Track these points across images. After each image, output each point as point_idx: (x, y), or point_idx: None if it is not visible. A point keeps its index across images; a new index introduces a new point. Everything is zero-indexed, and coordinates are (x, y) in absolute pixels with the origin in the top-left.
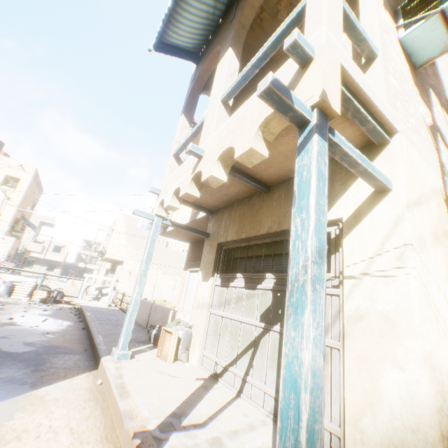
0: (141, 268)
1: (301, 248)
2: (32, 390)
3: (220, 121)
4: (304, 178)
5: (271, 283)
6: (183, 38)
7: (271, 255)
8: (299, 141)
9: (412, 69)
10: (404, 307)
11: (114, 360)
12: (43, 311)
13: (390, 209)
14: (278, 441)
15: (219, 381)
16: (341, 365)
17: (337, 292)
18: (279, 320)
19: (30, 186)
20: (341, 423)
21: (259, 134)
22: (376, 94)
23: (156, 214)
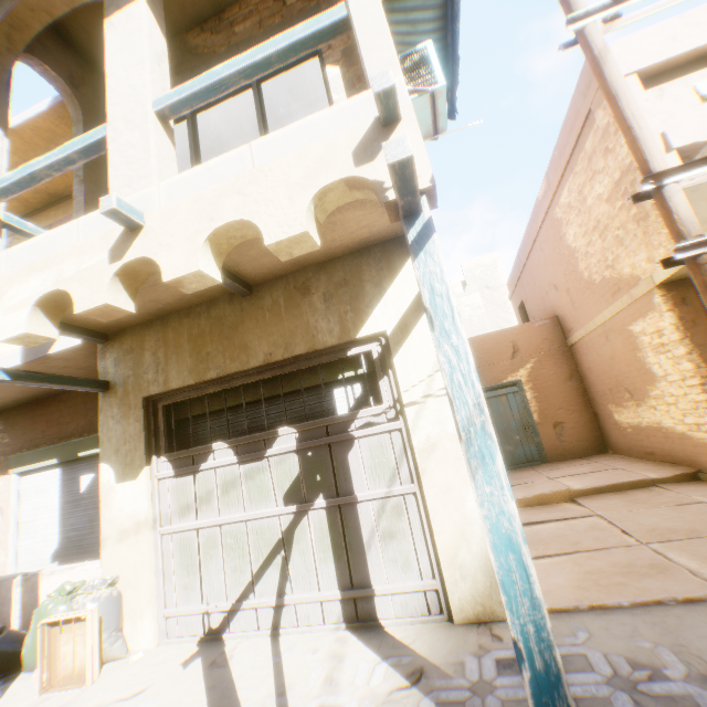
0: None
1: (464, 383)
2: None
3: (163, 155)
4: (437, 291)
5: (292, 440)
6: None
7: (269, 398)
8: (411, 238)
9: None
10: None
11: None
12: None
13: None
14: (509, 617)
15: (225, 638)
16: (421, 509)
17: (397, 426)
18: (321, 491)
19: None
20: (436, 574)
21: (311, 208)
22: None
23: None
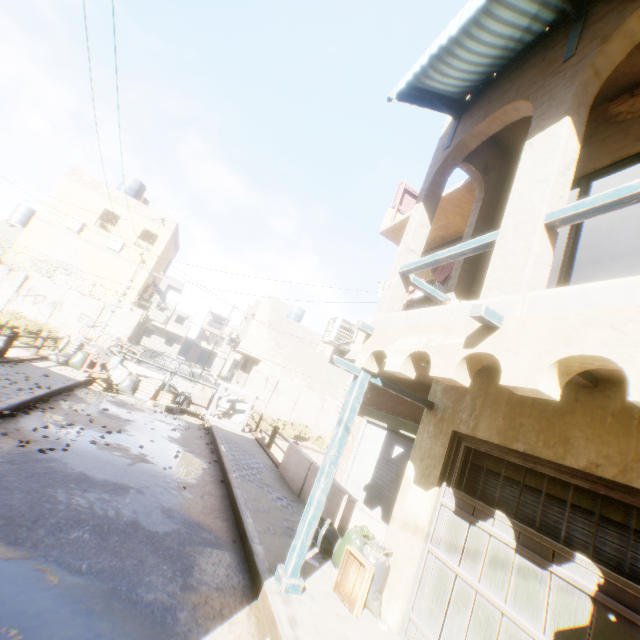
0: (332, 452)
1: None
2: None
3: (537, 262)
4: None
5: (590, 579)
6: (449, 79)
7: (575, 505)
8: None
9: None
10: None
11: (281, 593)
12: (171, 430)
13: None
14: None
15: None
16: None
17: None
18: None
19: (166, 245)
20: None
21: None
22: None
23: (363, 367)
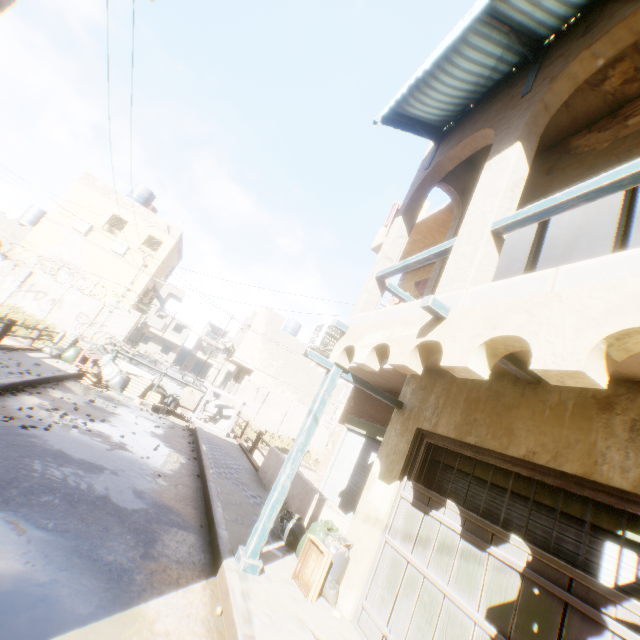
0: (300, 439)
1: None
2: (140, 603)
3: (483, 263)
4: None
5: (521, 558)
6: (428, 107)
7: (518, 494)
8: None
9: None
10: None
11: (239, 571)
12: (154, 427)
13: None
14: None
15: None
16: None
17: None
18: None
19: (170, 252)
20: None
21: (599, 347)
22: None
23: (335, 362)
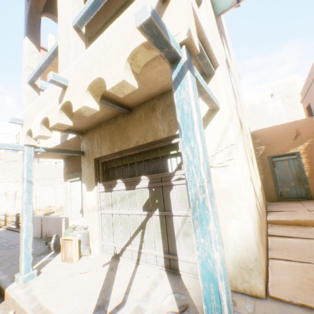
0: (25, 198)
1: (195, 172)
2: None
3: (77, 49)
4: (185, 111)
5: (146, 182)
6: None
7: (140, 161)
8: (174, 77)
9: (215, 17)
10: (235, 183)
11: (21, 285)
12: None
13: (221, 122)
14: None
15: (120, 258)
16: None
17: None
18: (157, 207)
19: None
20: None
21: (128, 66)
22: (208, 35)
23: (26, 144)
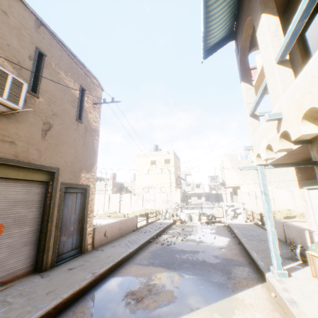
0: (264, 207)
1: None
2: (234, 294)
3: (283, 80)
4: None
5: None
6: (217, 35)
7: None
8: None
9: None
10: None
11: (275, 277)
12: (210, 230)
13: None
14: None
15: None
16: None
17: None
18: None
19: (174, 160)
20: None
21: None
22: None
23: (257, 164)
